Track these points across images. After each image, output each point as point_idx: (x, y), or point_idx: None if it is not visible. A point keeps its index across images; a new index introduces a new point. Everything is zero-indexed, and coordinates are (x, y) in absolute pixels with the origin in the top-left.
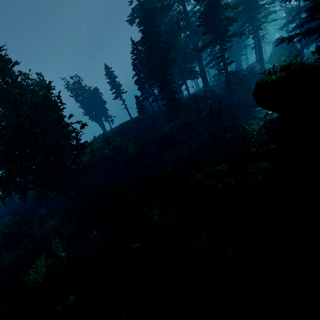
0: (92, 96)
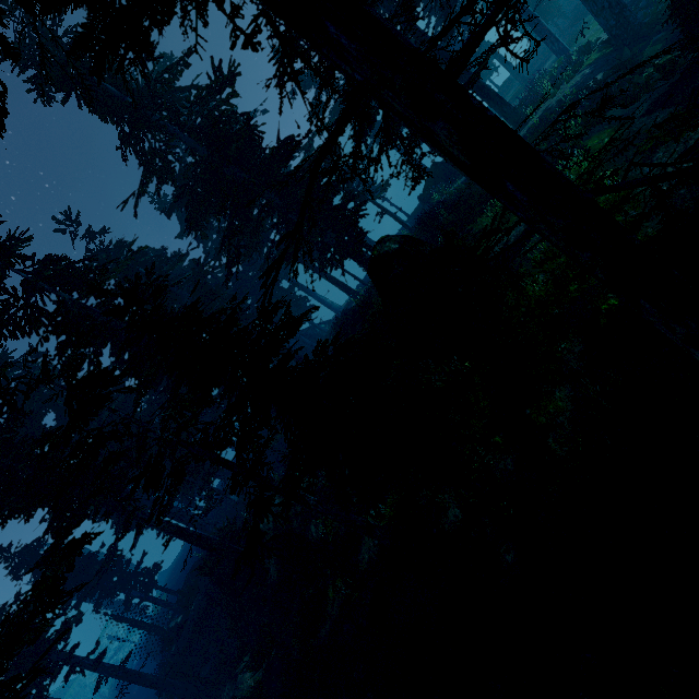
0: None
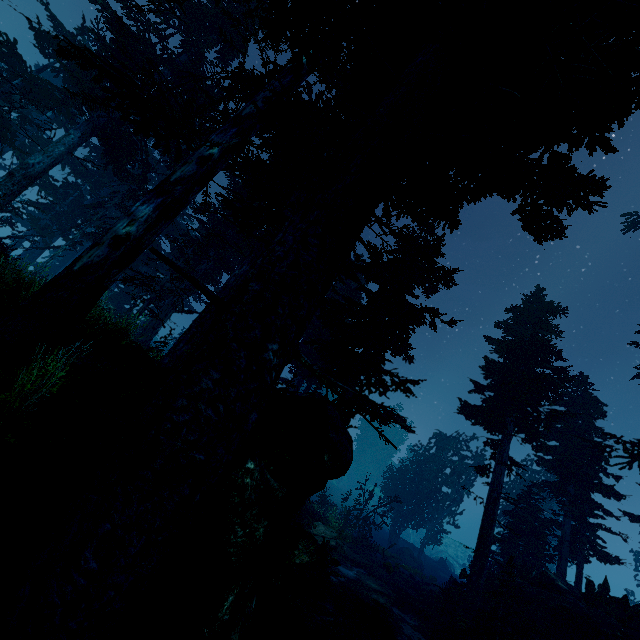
0: None
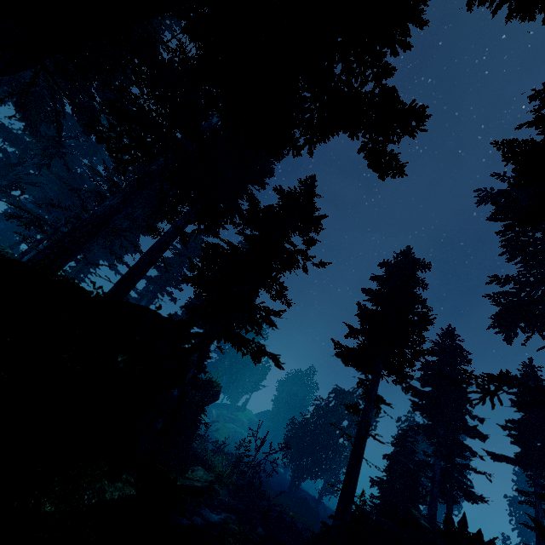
0: None
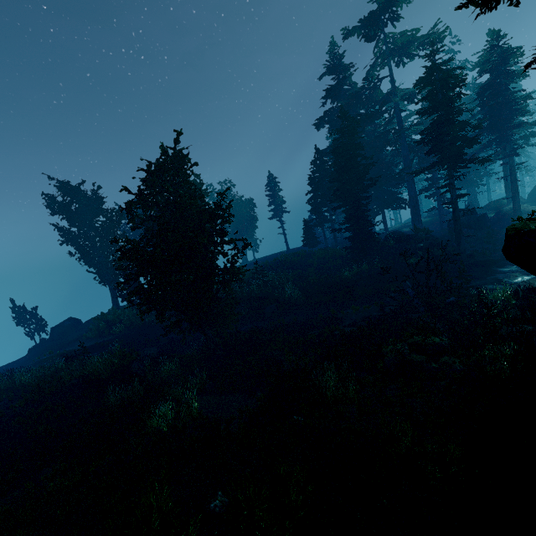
0: (240, 209)
